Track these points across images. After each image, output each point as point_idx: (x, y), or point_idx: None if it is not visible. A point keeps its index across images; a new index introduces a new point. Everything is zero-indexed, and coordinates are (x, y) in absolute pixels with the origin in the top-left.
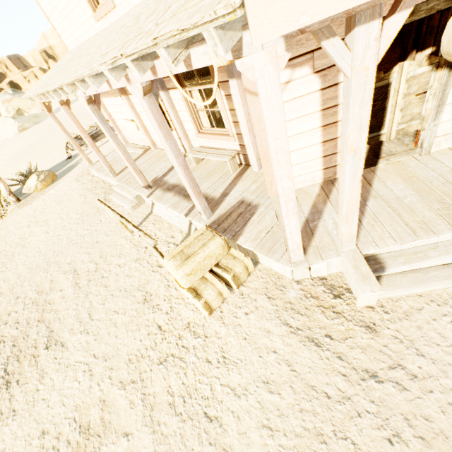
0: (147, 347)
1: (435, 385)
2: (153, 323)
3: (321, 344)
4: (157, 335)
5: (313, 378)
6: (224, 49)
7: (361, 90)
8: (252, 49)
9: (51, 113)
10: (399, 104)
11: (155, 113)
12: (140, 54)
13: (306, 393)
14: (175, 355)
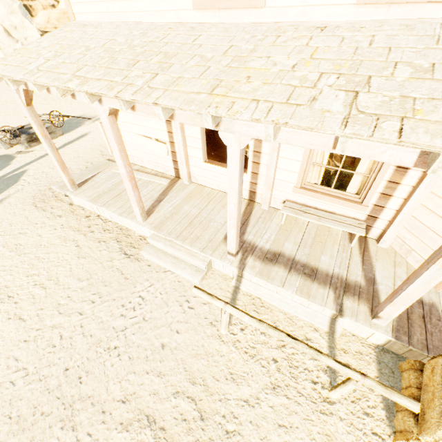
0: None
1: None
2: None
3: None
4: None
5: None
6: None
7: None
8: None
9: (30, 106)
10: None
11: None
12: None
13: None
14: None
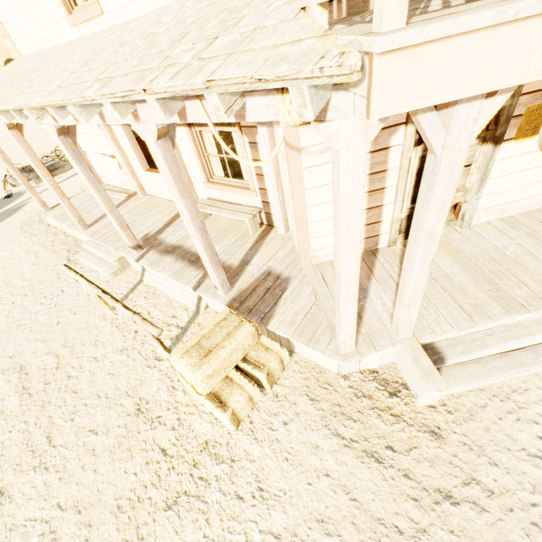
0: (146, 483)
1: (514, 502)
2: (153, 446)
3: (383, 459)
4: (161, 464)
5: (378, 507)
6: (313, 111)
7: (449, 171)
8: (341, 114)
9: None
10: None
11: (169, 162)
12: (176, 93)
13: (372, 530)
14: (190, 493)
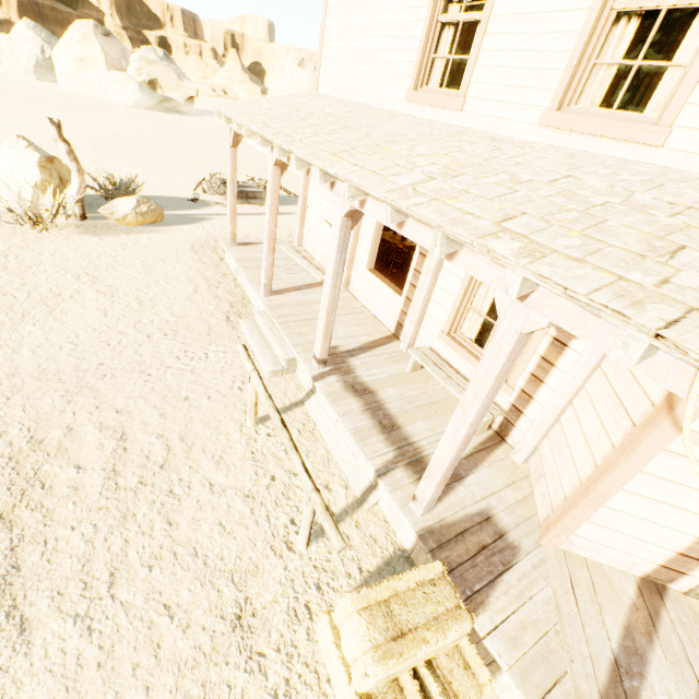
0: None
1: None
2: None
3: None
4: None
5: None
6: None
7: None
8: None
9: (235, 149)
10: None
11: (510, 357)
12: None
13: None
14: None
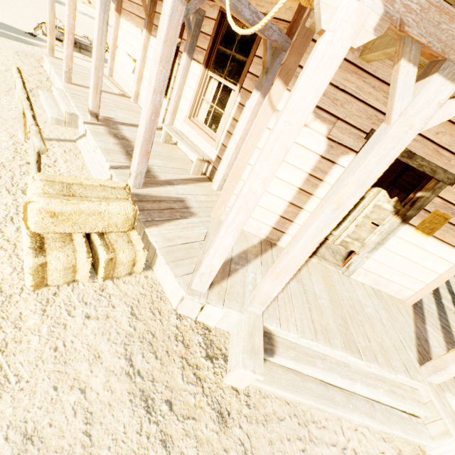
0: None
1: None
2: None
3: (154, 410)
4: None
5: None
6: None
7: (391, 145)
8: None
9: None
10: (358, 219)
11: (172, 23)
12: None
13: None
14: None
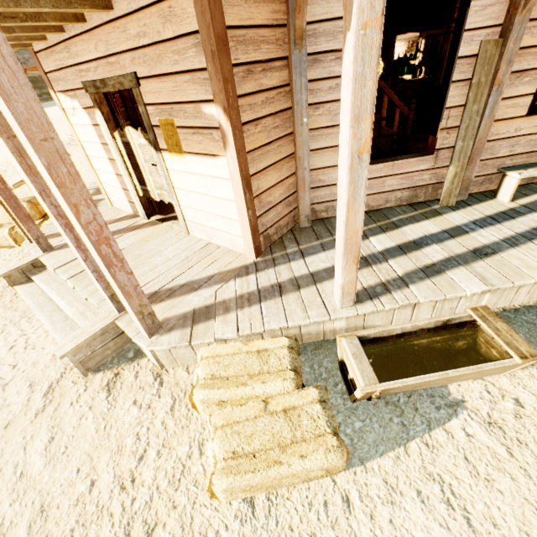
0: None
1: None
2: None
3: None
4: None
5: None
6: None
7: None
8: None
9: None
10: (146, 166)
11: None
12: None
13: None
14: None
